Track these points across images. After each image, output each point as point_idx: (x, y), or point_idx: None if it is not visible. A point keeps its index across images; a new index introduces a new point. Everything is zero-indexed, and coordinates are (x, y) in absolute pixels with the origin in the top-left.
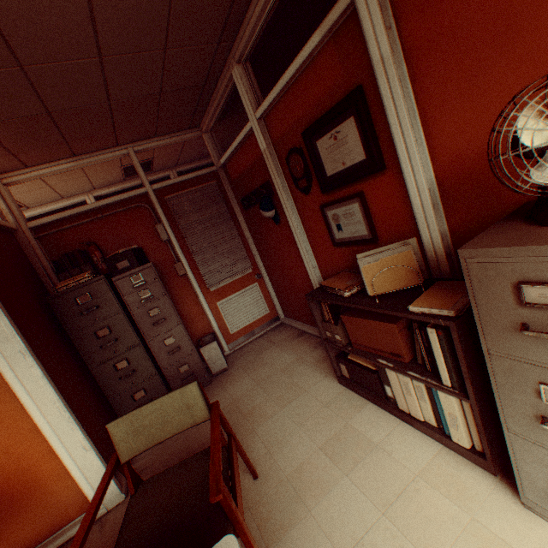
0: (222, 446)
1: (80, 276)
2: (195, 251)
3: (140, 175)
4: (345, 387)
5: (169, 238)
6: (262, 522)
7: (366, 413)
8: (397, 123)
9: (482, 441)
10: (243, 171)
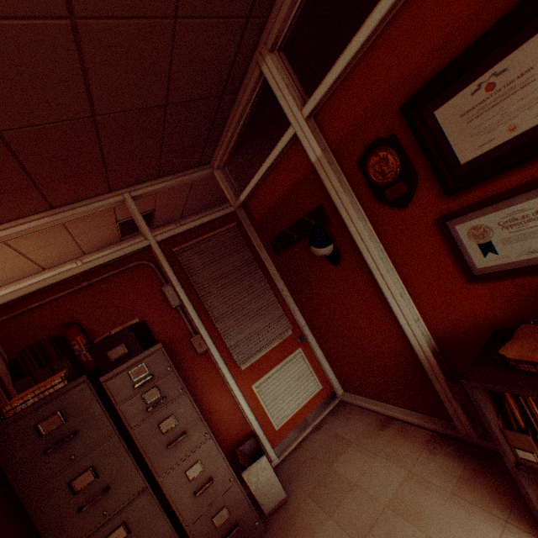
0: None
1: (47, 383)
2: (217, 315)
3: (140, 224)
4: None
5: (180, 302)
6: None
7: None
8: None
9: None
10: (274, 203)
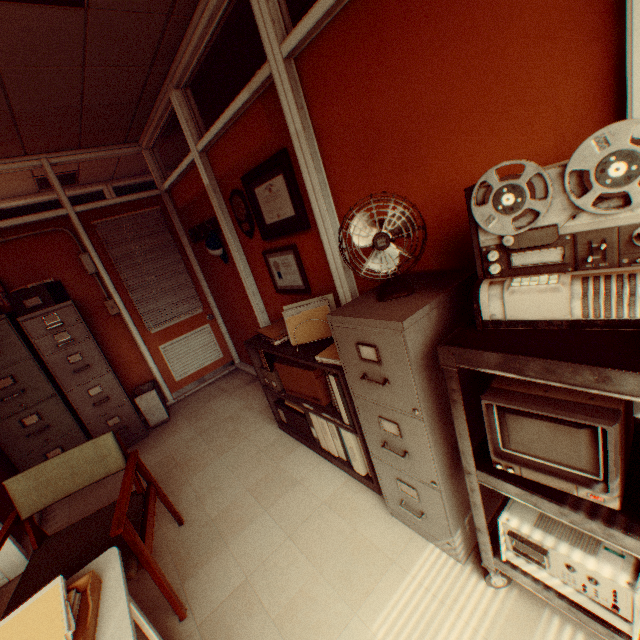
0: (139, 493)
1: None
2: (132, 287)
3: (59, 193)
4: (284, 432)
5: (97, 271)
6: (181, 562)
7: (297, 455)
8: (313, 192)
9: (369, 467)
10: (190, 201)
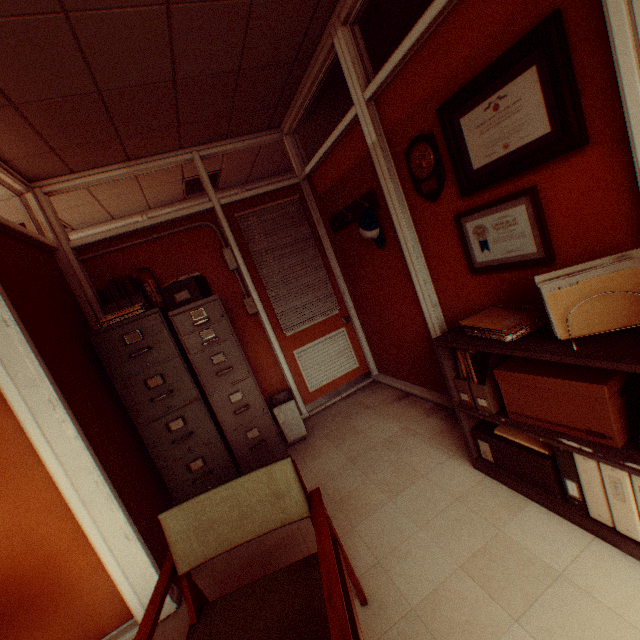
0: None
1: (130, 309)
2: (269, 284)
3: (206, 186)
4: (484, 474)
5: (237, 266)
6: None
7: (529, 519)
8: (633, 56)
9: None
10: (336, 180)
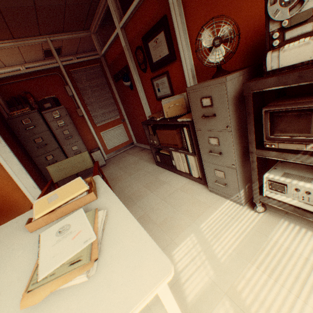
0: None
1: (24, 109)
2: (88, 103)
3: (55, 55)
4: (158, 166)
5: (73, 94)
6: None
7: (165, 174)
8: (179, 36)
9: (200, 172)
10: (114, 59)
